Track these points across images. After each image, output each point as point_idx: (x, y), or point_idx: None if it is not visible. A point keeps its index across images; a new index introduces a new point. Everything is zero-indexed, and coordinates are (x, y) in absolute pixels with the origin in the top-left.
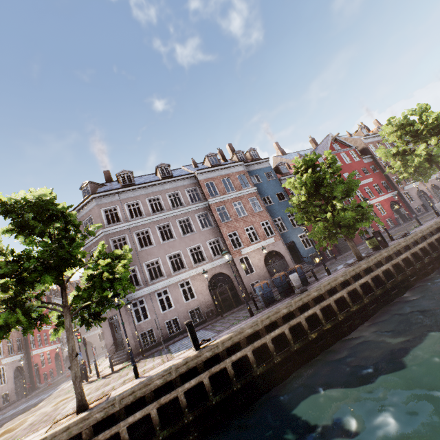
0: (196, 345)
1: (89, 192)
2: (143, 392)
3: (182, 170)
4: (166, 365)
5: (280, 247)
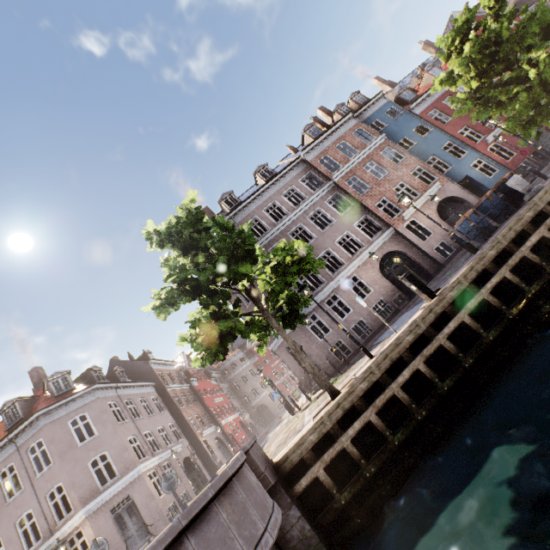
0: (429, 294)
1: None
2: (397, 353)
3: (282, 165)
4: (400, 332)
5: (452, 191)
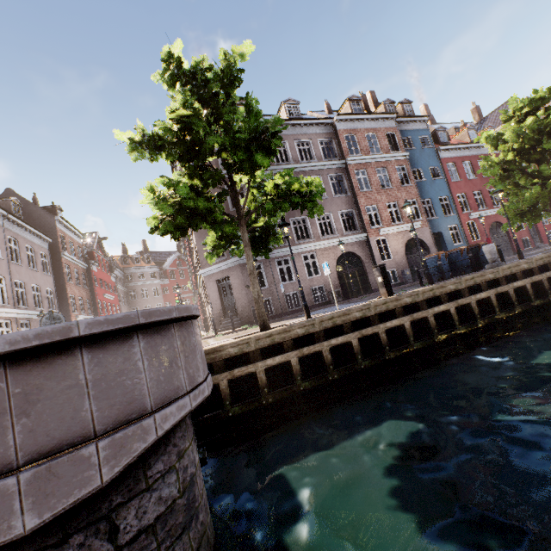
0: (388, 291)
1: None
2: (342, 321)
3: (310, 116)
4: None
5: (425, 236)
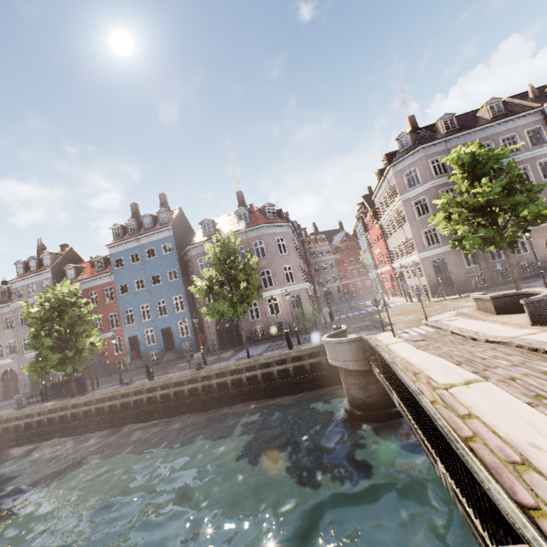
0: None
1: (408, 143)
2: None
3: (510, 104)
4: None
5: None
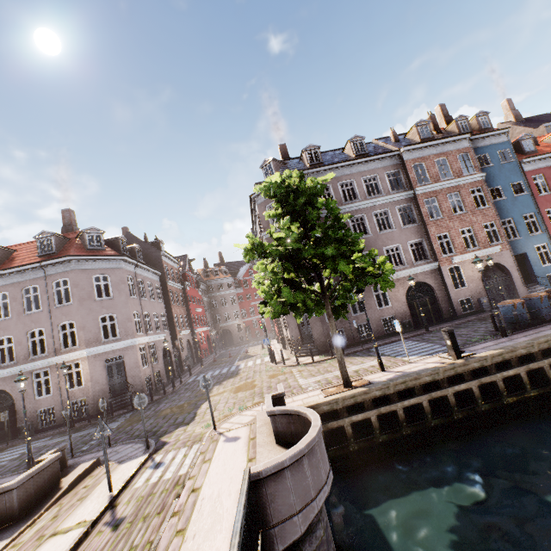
0: (457, 354)
1: (271, 172)
2: (413, 384)
3: (375, 146)
4: (416, 366)
5: (506, 260)
